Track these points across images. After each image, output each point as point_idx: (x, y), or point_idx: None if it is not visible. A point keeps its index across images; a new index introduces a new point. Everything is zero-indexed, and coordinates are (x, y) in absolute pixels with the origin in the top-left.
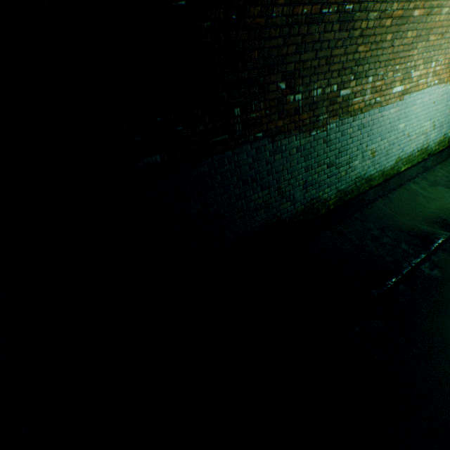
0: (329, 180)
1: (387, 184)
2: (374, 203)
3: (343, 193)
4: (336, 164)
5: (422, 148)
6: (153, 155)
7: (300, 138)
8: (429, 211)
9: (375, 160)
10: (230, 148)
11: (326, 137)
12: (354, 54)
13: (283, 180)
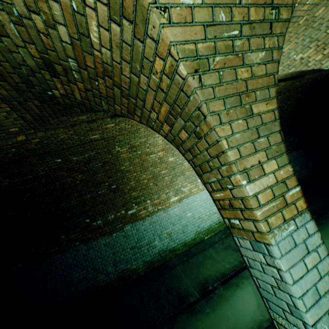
0: (134, 256)
1: (190, 251)
2: (175, 267)
3: (150, 262)
4: (138, 246)
5: (220, 221)
6: (19, 263)
7: (105, 238)
8: (206, 273)
9: (174, 237)
10: (60, 252)
11: (125, 234)
12: (130, 196)
13: (97, 262)
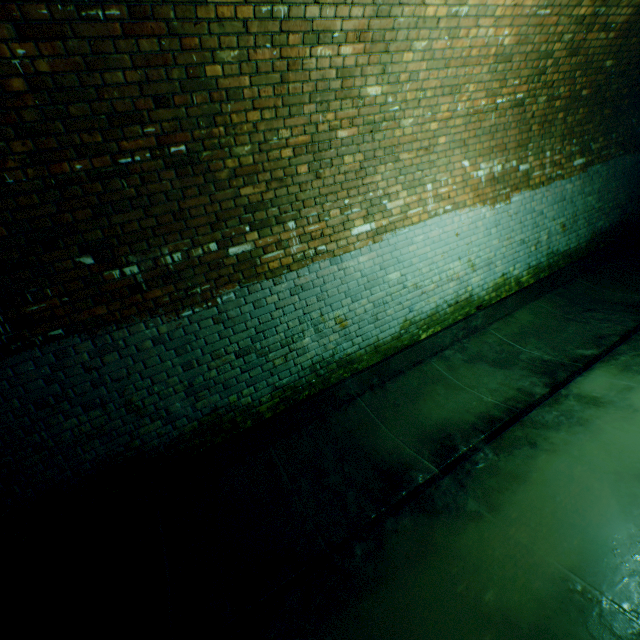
0: (248, 374)
1: (387, 365)
2: (354, 401)
3: (290, 389)
4: (258, 350)
5: (458, 299)
6: None
7: (158, 323)
8: (438, 414)
9: (352, 331)
10: None
11: (220, 314)
12: (236, 199)
13: (136, 389)
